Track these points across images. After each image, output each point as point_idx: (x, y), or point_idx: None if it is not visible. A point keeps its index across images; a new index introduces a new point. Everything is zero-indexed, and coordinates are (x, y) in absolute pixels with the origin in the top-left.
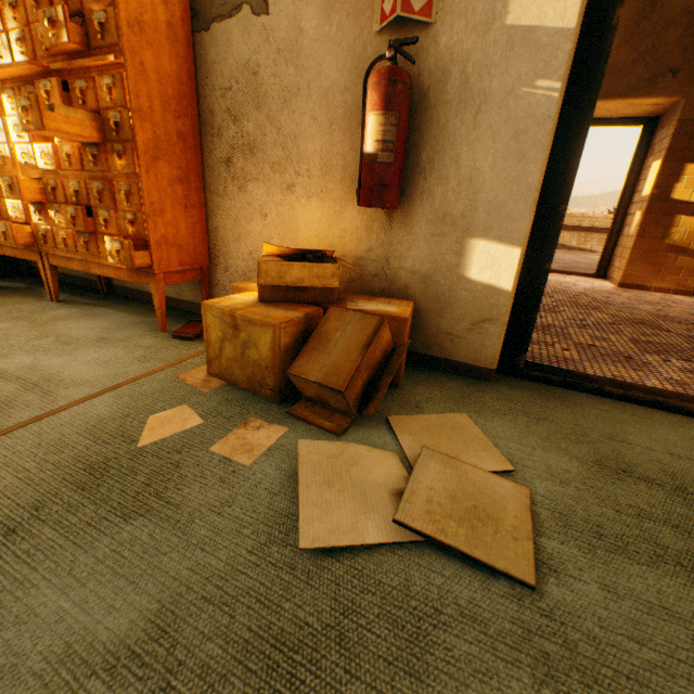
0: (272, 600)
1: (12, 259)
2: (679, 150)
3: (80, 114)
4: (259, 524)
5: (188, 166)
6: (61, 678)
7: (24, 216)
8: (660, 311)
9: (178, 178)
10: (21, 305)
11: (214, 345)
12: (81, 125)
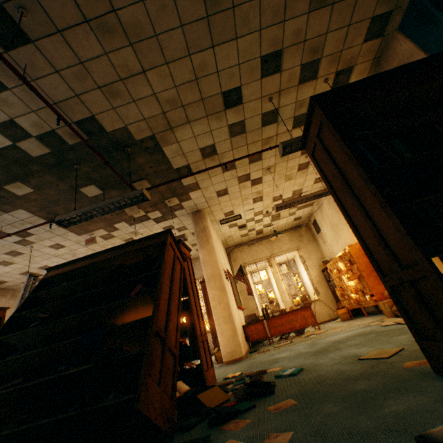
0: (374, 328)
1: (358, 310)
2: None
3: (354, 275)
4: (378, 326)
5: (376, 275)
6: (356, 332)
7: (354, 297)
8: None
9: (374, 278)
10: (359, 318)
11: (384, 310)
12: (355, 276)
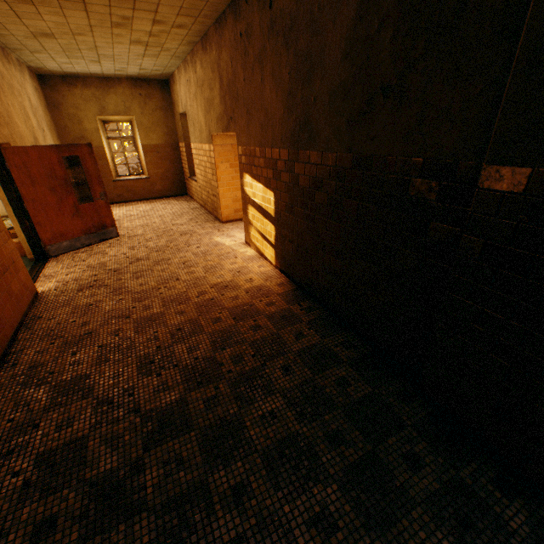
0: None
1: None
2: (241, 164)
3: None
4: None
5: None
6: None
7: None
8: (181, 258)
9: None
10: None
11: None
12: None
